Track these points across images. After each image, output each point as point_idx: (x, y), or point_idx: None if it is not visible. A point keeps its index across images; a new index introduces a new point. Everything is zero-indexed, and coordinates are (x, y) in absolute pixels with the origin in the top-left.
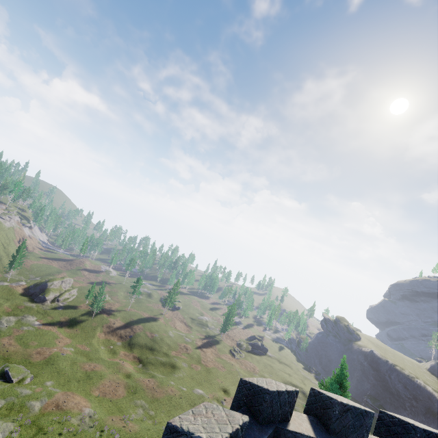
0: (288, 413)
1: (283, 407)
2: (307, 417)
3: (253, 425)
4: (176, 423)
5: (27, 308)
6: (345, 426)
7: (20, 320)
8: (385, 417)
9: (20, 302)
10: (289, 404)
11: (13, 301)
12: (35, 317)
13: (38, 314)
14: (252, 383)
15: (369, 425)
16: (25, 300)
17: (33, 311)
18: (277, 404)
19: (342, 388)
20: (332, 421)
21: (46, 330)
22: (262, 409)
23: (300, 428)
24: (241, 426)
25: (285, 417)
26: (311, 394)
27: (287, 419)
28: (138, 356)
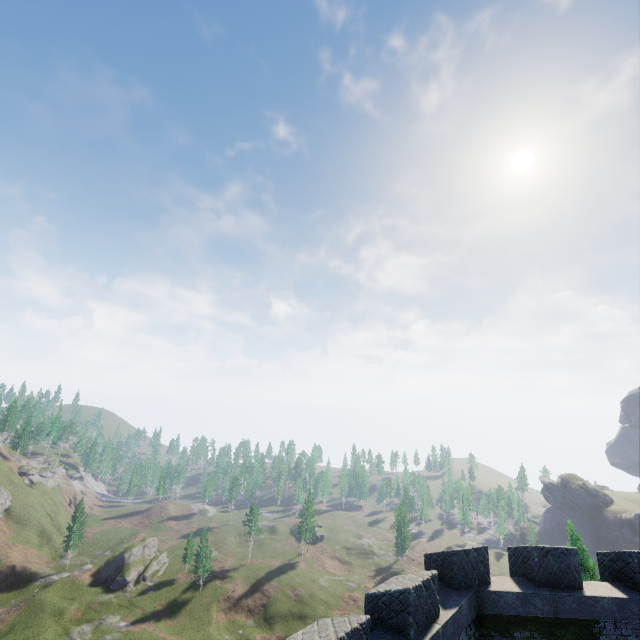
0: (485, 574)
1: (477, 568)
2: (511, 578)
3: (450, 592)
4: (372, 591)
5: (102, 604)
6: (551, 572)
7: (98, 627)
8: (603, 558)
9: (91, 597)
10: (482, 564)
11: (81, 599)
12: (119, 616)
13: (121, 609)
14: (437, 552)
15: (577, 564)
16: (98, 593)
17: (113, 606)
18: (468, 565)
19: (588, 571)
20: (536, 571)
21: (139, 632)
22: (454, 573)
23: (503, 587)
24: (431, 576)
25: (483, 580)
26: (510, 555)
27: (486, 581)
28: (284, 635)
